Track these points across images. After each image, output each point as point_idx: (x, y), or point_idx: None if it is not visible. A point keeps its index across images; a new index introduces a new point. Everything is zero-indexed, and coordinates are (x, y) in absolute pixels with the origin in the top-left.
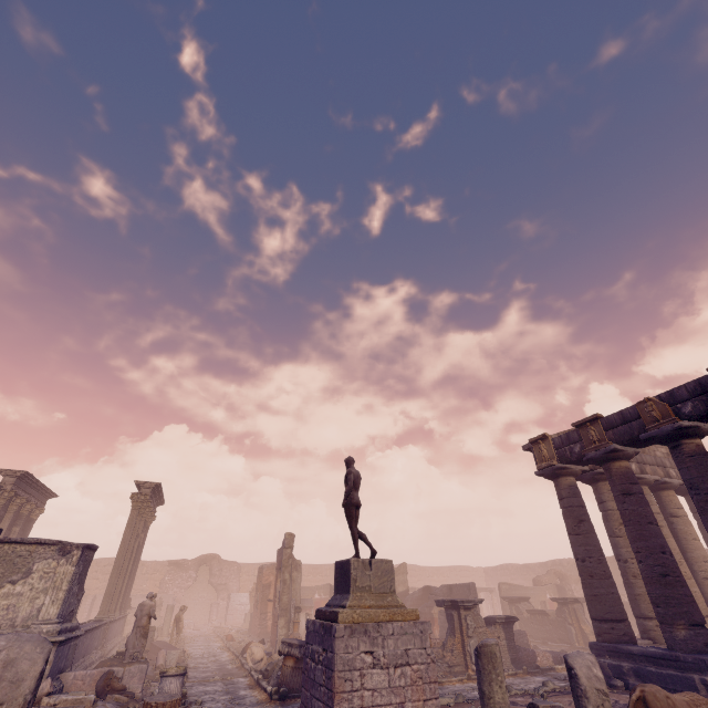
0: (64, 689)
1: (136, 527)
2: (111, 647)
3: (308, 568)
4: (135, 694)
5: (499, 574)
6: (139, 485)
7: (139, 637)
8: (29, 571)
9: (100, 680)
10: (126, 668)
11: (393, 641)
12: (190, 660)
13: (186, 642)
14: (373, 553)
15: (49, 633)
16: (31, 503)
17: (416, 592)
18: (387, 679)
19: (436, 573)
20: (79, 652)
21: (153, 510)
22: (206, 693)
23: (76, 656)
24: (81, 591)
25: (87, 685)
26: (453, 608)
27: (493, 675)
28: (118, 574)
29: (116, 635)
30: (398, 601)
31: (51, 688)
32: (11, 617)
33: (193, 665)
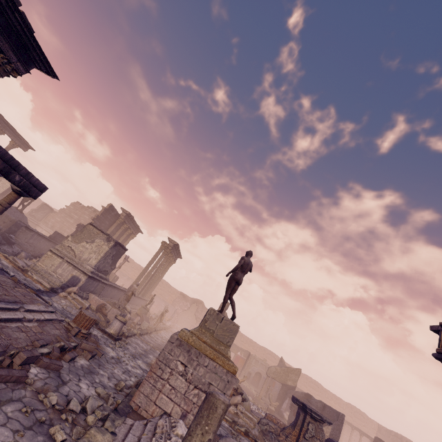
0: (88, 300)
1: (160, 259)
2: (131, 307)
3: (247, 339)
4: (110, 321)
5: (391, 438)
6: (169, 240)
7: (125, 299)
8: (93, 241)
9: (99, 304)
10: (112, 308)
11: (204, 370)
12: (154, 334)
13: (165, 330)
14: (232, 317)
15: (88, 270)
16: (131, 230)
17: (299, 392)
18: (185, 389)
19: (334, 400)
20: (108, 293)
21: (174, 258)
22: (137, 344)
23: (106, 294)
24: (114, 265)
25: (96, 304)
26: (302, 410)
27: (204, 421)
28: (143, 275)
29: (138, 305)
30: (228, 353)
31: (77, 291)
32: (80, 256)
33: (152, 335)
